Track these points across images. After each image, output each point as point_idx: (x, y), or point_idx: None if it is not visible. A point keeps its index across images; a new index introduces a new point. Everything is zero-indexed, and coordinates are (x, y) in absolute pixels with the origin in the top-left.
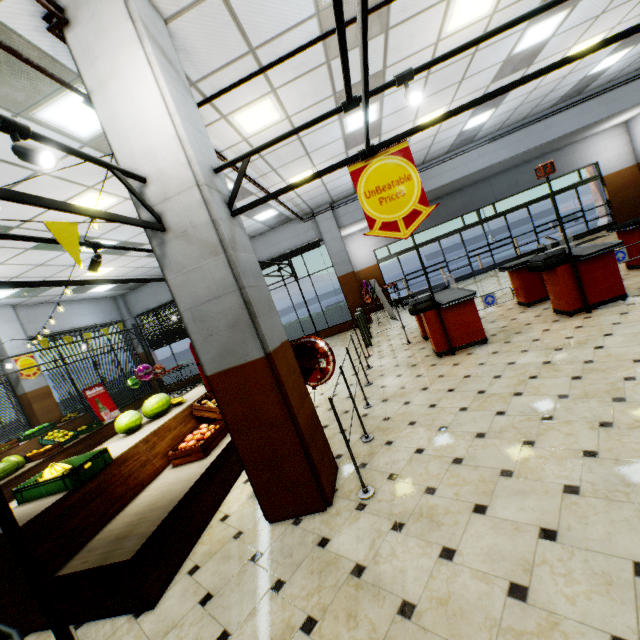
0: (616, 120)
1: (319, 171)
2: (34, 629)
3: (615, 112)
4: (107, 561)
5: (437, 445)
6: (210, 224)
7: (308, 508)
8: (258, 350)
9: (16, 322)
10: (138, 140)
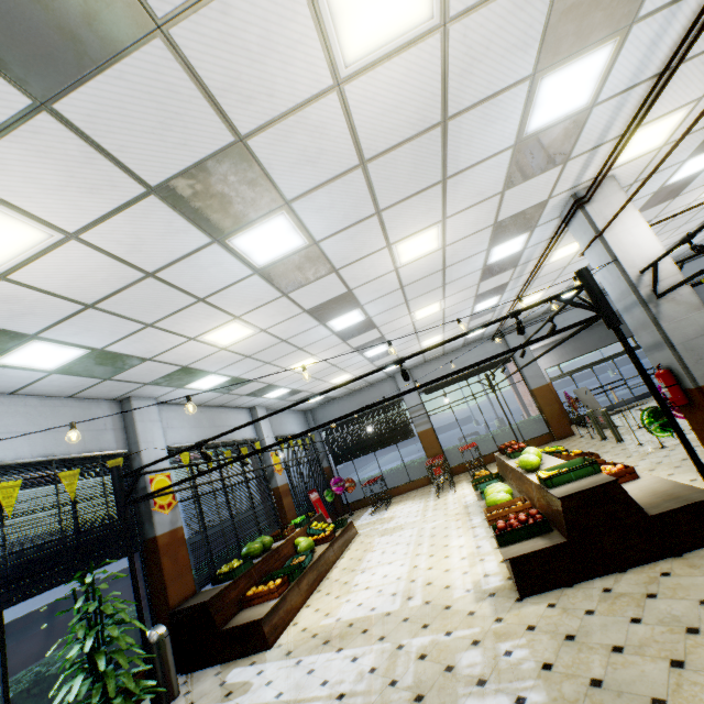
0: None
1: None
2: (630, 565)
3: None
4: (696, 500)
5: None
6: (692, 293)
7: None
8: None
9: (268, 421)
10: (635, 253)
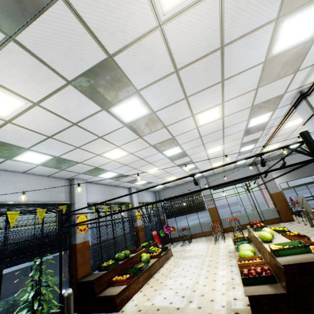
0: None
1: None
2: None
3: None
4: None
5: None
6: None
7: None
8: None
9: (136, 195)
10: None
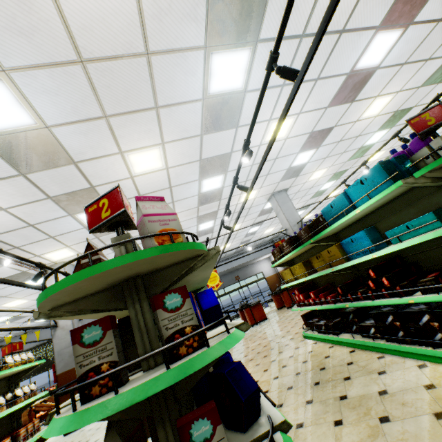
0: (262, 257)
1: None
2: None
3: (256, 257)
4: None
5: None
6: (72, 325)
7: None
8: None
9: None
10: None
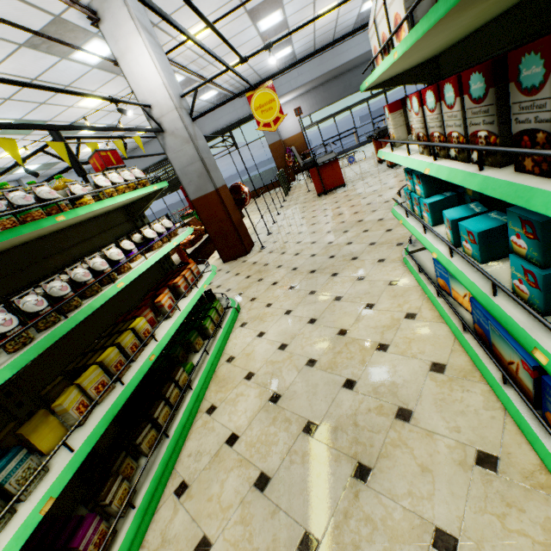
0: None
1: (232, 97)
2: None
3: None
4: None
5: (296, 230)
6: (184, 128)
7: (240, 255)
8: (212, 187)
9: None
10: (145, 86)
